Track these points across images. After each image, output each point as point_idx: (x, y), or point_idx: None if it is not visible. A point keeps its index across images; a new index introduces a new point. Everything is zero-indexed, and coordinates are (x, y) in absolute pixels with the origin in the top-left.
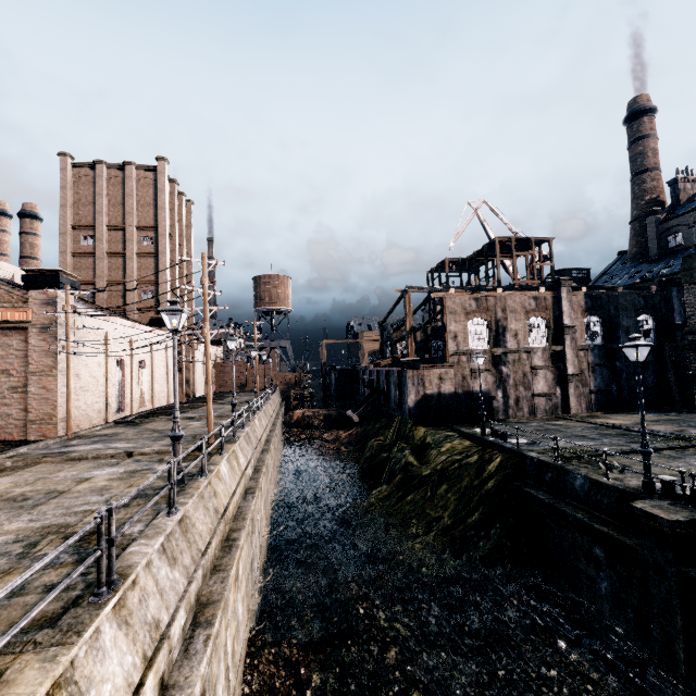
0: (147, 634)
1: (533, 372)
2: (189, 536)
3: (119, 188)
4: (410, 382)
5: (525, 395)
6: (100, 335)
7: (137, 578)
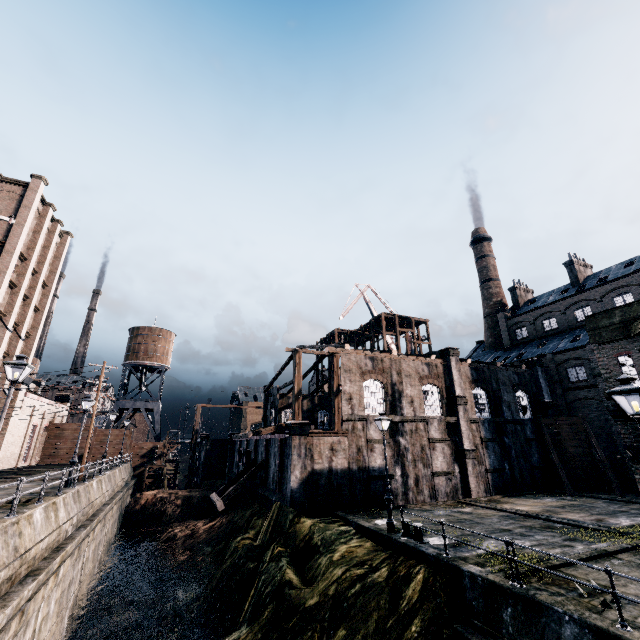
0: None
1: (431, 445)
2: None
3: None
4: (296, 452)
5: (425, 473)
6: None
7: None
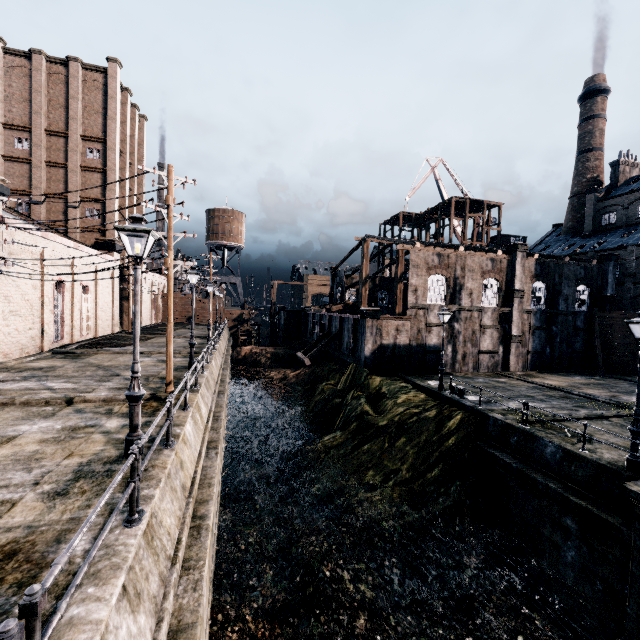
0: None
1: (481, 330)
2: (156, 544)
3: (61, 87)
4: (369, 331)
5: (472, 351)
6: (35, 253)
7: None
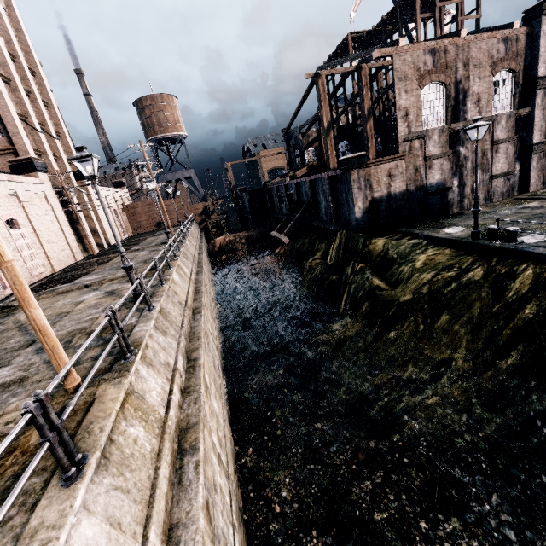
0: None
1: (494, 148)
2: None
3: None
4: (356, 186)
5: (483, 179)
6: None
7: None
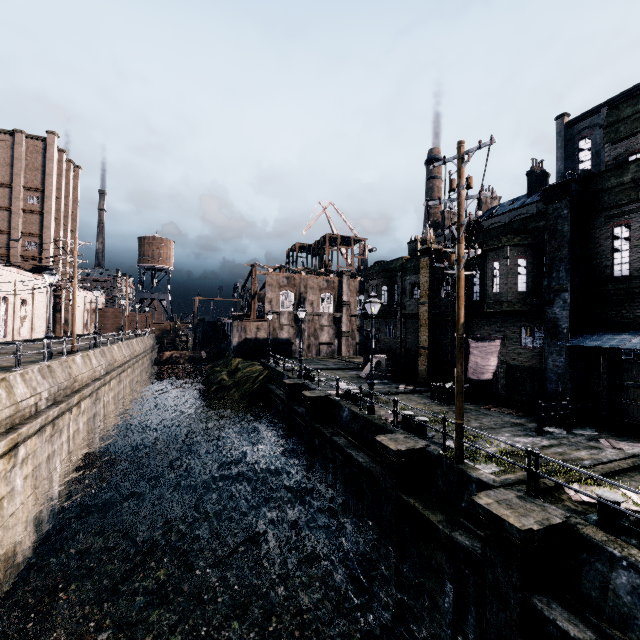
0: (32, 389)
1: (321, 328)
2: (53, 374)
3: (7, 151)
4: (236, 329)
5: (315, 343)
6: None
7: (29, 373)
